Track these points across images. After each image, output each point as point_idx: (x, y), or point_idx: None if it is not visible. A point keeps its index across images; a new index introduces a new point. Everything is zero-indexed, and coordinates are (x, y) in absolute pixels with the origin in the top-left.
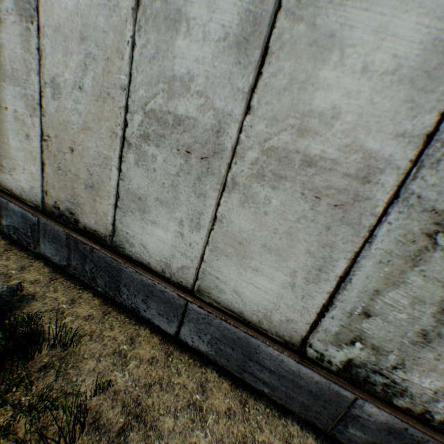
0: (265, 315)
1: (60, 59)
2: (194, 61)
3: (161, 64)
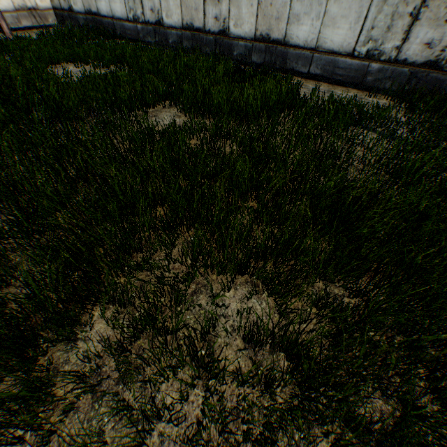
0: (341, 46)
1: None
2: None
3: None
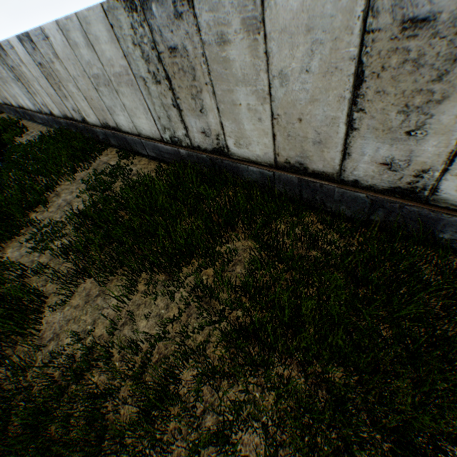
0: (34, 108)
1: None
2: None
3: None
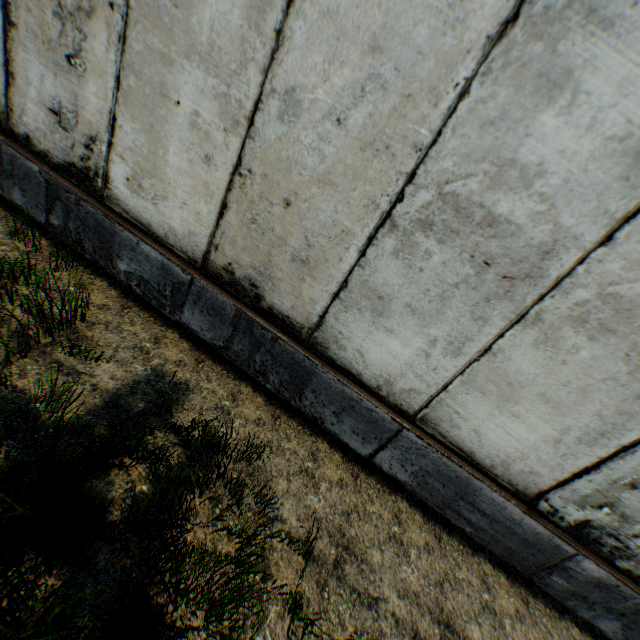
0: (503, 461)
1: (317, 63)
2: (557, 151)
3: (500, 137)
